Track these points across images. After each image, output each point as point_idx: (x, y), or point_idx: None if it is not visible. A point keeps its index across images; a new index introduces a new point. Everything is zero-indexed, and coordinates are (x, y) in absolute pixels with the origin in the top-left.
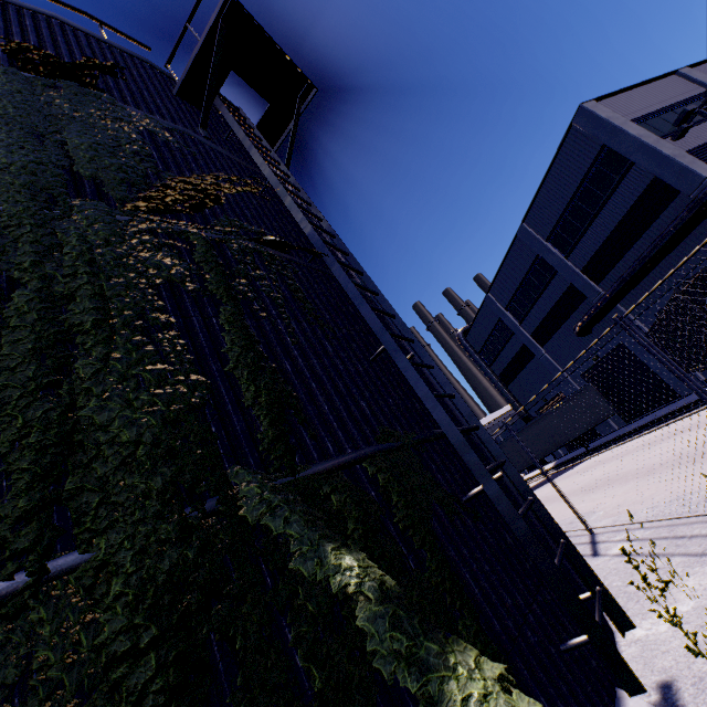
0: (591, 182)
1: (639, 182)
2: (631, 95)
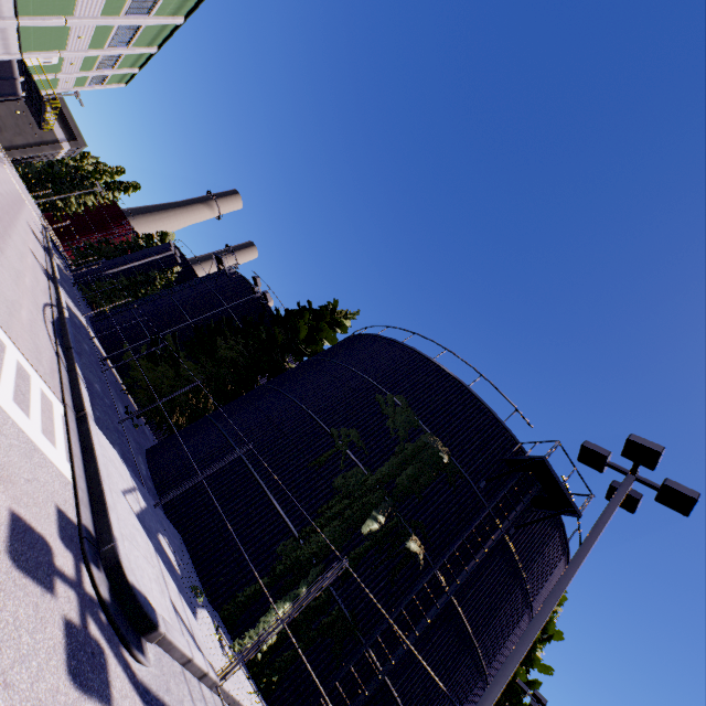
0: None
1: None
2: None
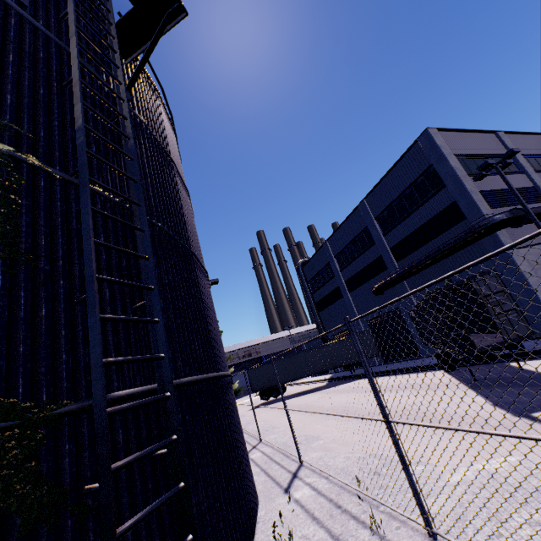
0: (416, 188)
1: (444, 201)
2: (462, 136)
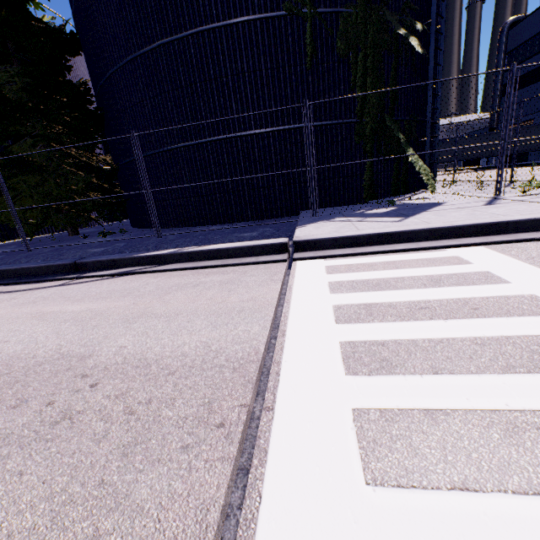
0: None
1: None
2: None
